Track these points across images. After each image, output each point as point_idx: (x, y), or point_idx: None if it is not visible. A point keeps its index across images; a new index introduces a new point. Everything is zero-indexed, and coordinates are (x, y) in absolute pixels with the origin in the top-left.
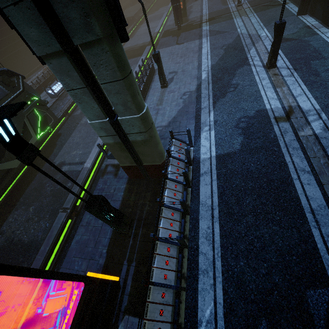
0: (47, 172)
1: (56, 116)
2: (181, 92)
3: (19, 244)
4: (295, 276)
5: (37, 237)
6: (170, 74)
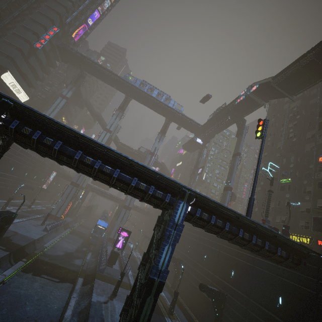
0: (84, 238)
1: (90, 240)
2: (37, 221)
3: (81, 233)
4: (38, 211)
5: (78, 231)
6: (37, 226)
